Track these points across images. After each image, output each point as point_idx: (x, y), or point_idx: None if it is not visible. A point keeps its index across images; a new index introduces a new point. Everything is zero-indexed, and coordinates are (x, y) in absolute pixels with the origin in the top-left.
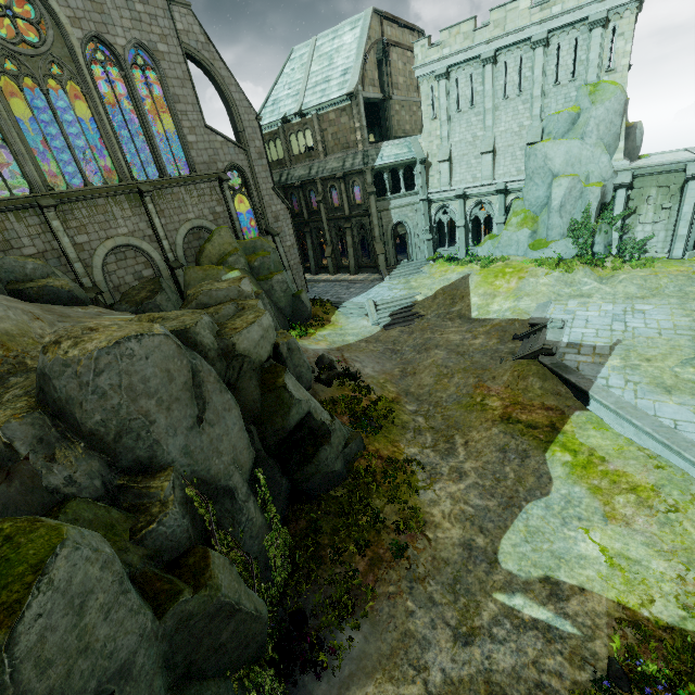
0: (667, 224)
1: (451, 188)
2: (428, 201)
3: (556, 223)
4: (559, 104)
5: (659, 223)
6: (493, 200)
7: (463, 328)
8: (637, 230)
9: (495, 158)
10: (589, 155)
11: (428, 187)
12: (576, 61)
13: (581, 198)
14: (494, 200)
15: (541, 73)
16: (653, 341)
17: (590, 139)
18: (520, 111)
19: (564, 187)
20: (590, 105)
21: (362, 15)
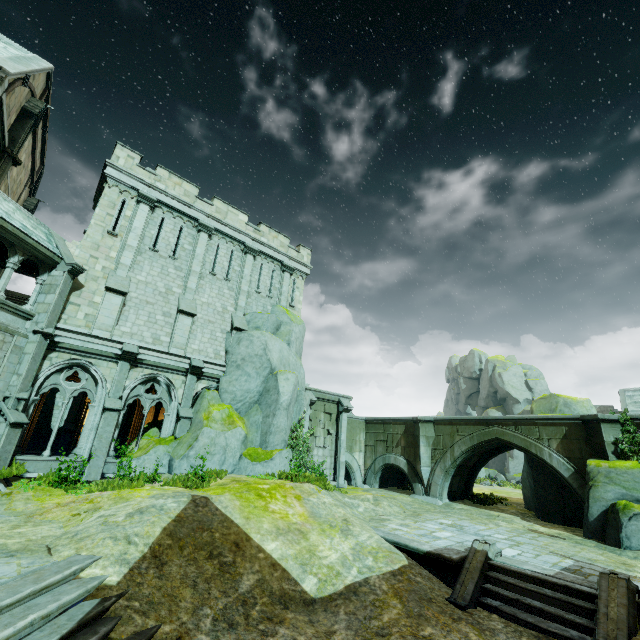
0: (331, 450)
1: (113, 337)
2: (49, 342)
3: (282, 424)
4: (259, 309)
5: (327, 448)
6: (176, 381)
7: (338, 634)
8: (314, 453)
9: (192, 326)
10: (294, 362)
11: (59, 318)
12: (272, 284)
13: (296, 401)
14: (178, 381)
15: (249, 274)
16: (558, 546)
17: (293, 348)
18: (226, 294)
19: (292, 381)
20: (290, 321)
21: (28, 52)
